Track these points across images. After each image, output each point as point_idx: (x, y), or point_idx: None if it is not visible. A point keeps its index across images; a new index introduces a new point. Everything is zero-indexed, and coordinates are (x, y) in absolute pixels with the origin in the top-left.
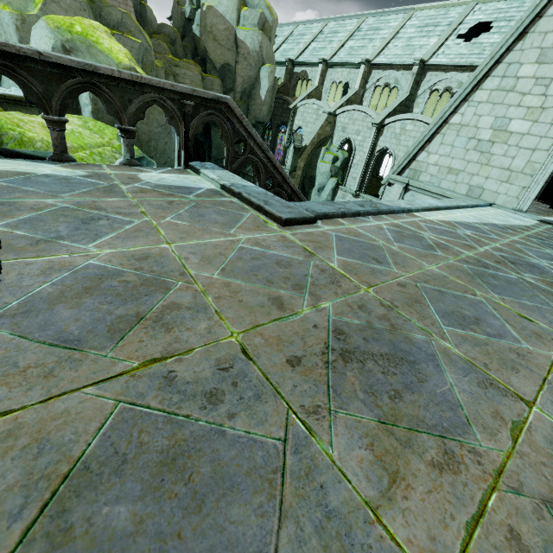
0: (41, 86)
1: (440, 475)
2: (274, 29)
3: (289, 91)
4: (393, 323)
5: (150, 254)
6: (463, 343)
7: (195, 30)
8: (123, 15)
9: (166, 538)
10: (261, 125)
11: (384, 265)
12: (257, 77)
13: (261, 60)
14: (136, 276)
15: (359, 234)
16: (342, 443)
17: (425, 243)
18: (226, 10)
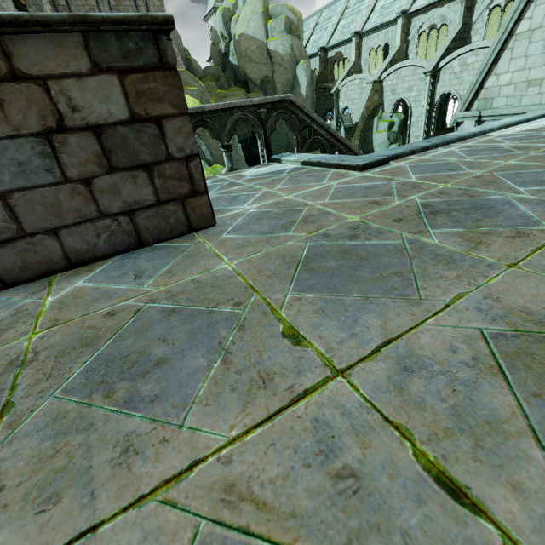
0: None
1: (513, 239)
2: (300, 27)
3: (327, 77)
4: (471, 195)
5: (280, 202)
6: (539, 193)
7: (232, 60)
8: (181, 73)
9: (355, 267)
10: None
11: (459, 171)
12: (295, 77)
13: (295, 61)
14: (279, 210)
15: (431, 160)
16: (440, 238)
17: (501, 150)
18: (255, 31)
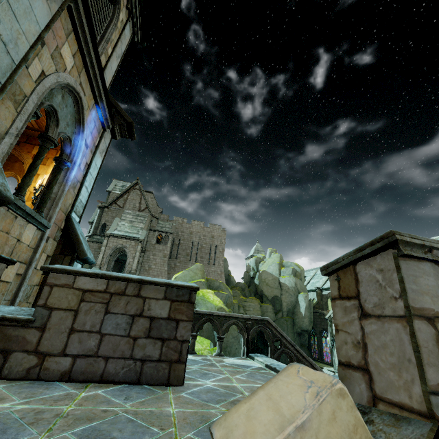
0: (193, 322)
1: None
2: (302, 274)
3: (323, 306)
4: None
5: (229, 386)
6: None
7: (256, 281)
8: (220, 283)
9: None
10: (306, 332)
11: None
12: (296, 300)
13: (297, 291)
14: (224, 391)
15: None
16: None
17: None
18: (272, 270)
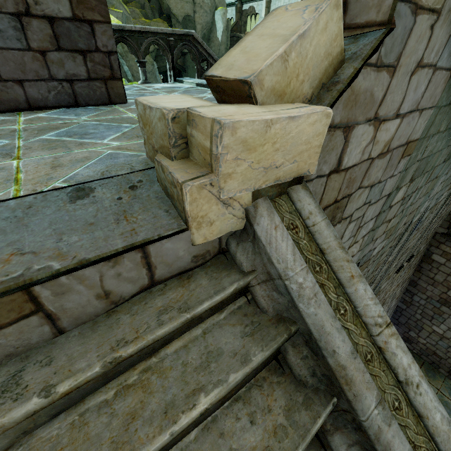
0: None
1: None
2: None
3: (241, 28)
4: None
5: None
6: None
7: None
8: None
9: None
10: None
11: None
12: (213, 21)
13: (214, 6)
14: None
15: None
16: None
17: None
18: None
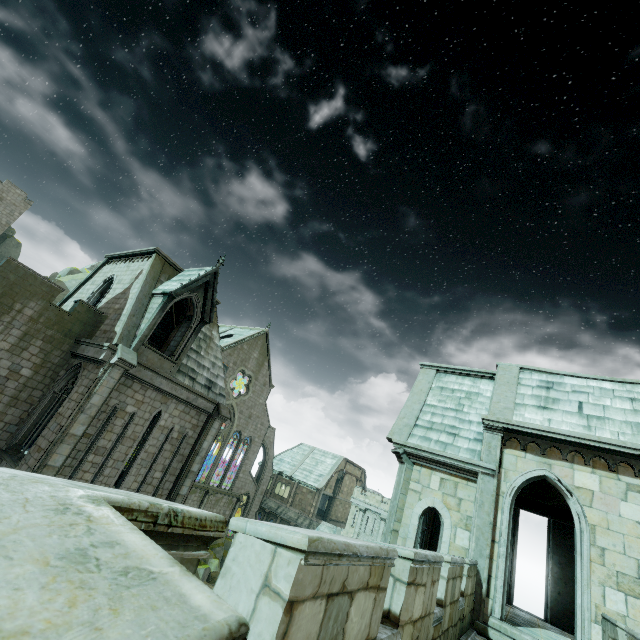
0: None
1: None
2: None
3: None
4: None
5: None
6: None
7: None
8: None
9: None
10: None
11: None
12: None
13: None
14: None
15: None
16: None
17: None
18: (73, 286)
